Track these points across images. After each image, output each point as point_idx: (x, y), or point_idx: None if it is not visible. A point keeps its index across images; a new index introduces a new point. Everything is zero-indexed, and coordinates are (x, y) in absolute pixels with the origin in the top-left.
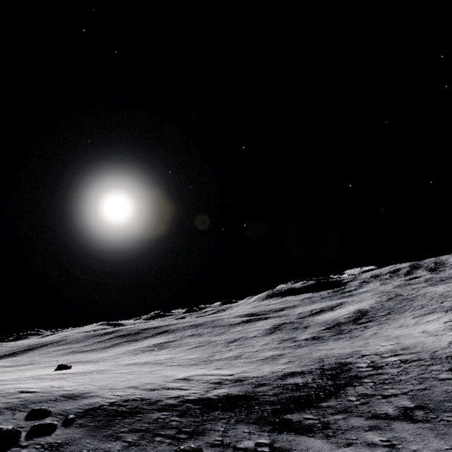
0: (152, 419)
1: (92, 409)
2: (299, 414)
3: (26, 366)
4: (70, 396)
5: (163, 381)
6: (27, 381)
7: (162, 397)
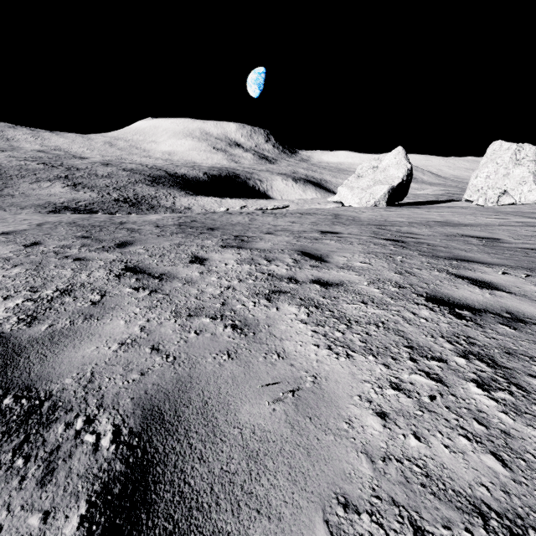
0: None
1: None
2: None
3: None
4: None
5: None
6: None
7: None
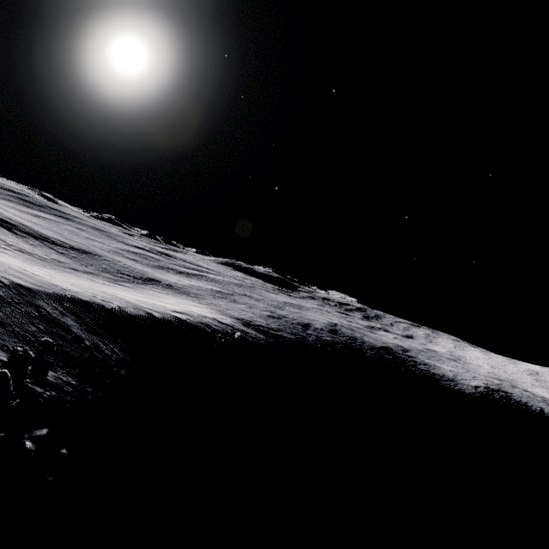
0: None
1: None
2: (21, 233)
3: None
4: None
5: None
6: None
7: None
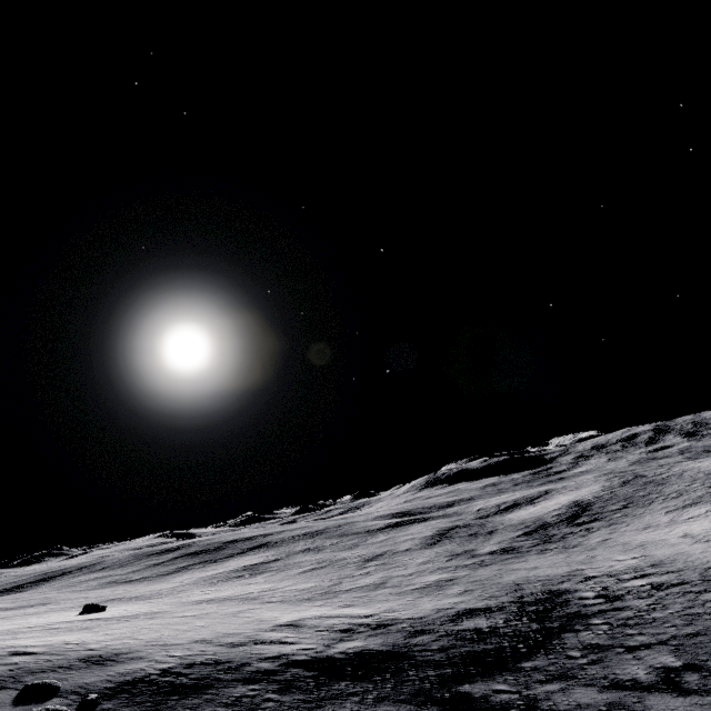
0: (233, 697)
1: (130, 682)
2: (484, 684)
3: (35, 607)
4: (95, 659)
5: (255, 630)
6: (29, 634)
7: (251, 657)
